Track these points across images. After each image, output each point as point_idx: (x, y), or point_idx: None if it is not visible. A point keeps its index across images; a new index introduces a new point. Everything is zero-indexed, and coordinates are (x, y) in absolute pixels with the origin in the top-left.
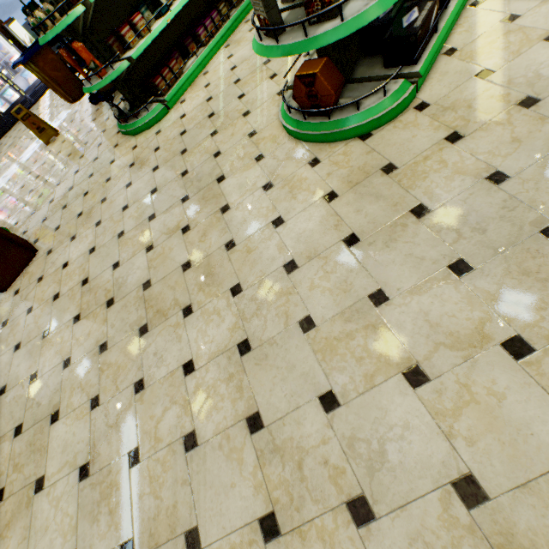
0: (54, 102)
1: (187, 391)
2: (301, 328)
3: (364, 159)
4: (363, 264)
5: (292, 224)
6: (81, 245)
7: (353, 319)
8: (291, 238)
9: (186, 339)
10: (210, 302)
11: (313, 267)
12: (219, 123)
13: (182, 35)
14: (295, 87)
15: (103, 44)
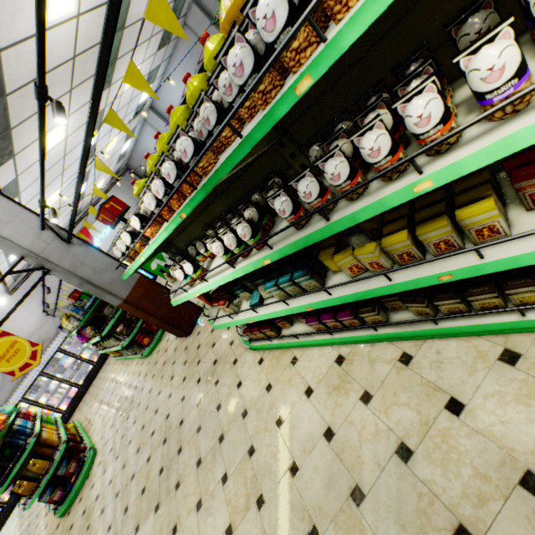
0: None
1: None
2: None
3: None
4: None
5: None
6: (177, 379)
7: None
8: None
9: None
10: None
11: None
12: (207, 461)
13: None
14: None
15: None
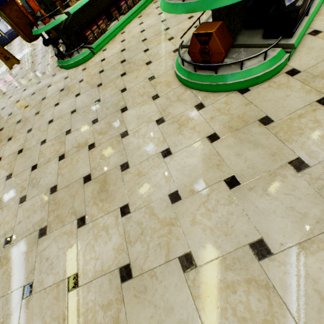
0: (22, 42)
1: (67, 309)
2: (181, 266)
3: (242, 109)
4: (243, 208)
5: (178, 156)
6: (14, 146)
7: (234, 268)
8: (176, 169)
9: (76, 250)
10: (101, 217)
11: (195, 201)
12: (128, 67)
13: (109, 5)
14: (191, 44)
15: (49, 0)
